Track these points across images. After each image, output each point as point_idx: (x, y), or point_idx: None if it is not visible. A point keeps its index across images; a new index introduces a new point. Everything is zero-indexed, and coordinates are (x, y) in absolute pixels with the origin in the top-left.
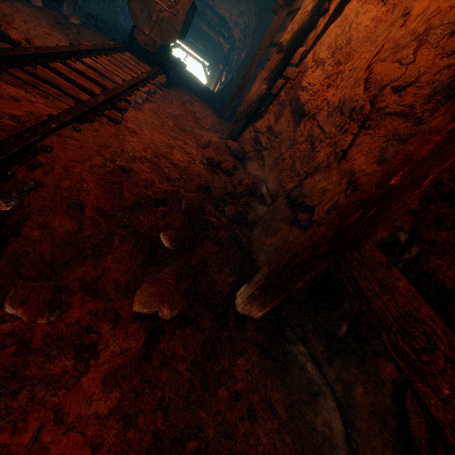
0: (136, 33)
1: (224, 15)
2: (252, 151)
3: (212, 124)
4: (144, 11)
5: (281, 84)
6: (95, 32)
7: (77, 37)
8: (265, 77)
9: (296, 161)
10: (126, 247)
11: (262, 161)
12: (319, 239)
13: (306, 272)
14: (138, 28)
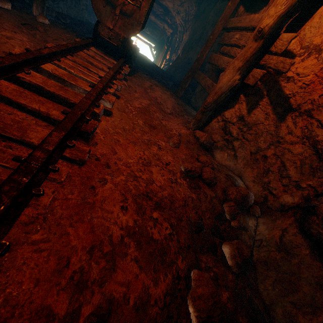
0: (100, 28)
1: (167, 6)
2: (220, 140)
3: (172, 106)
4: (107, 5)
5: (261, 75)
6: (63, 29)
7: (44, 36)
8: (239, 66)
9: (287, 164)
10: None
11: (233, 151)
12: None
13: None
14: (102, 23)
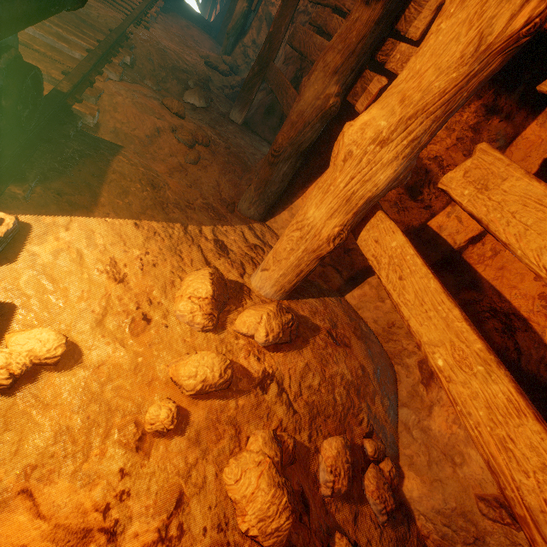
0: None
1: None
2: (243, 64)
3: (210, 47)
4: None
5: (257, 2)
6: None
7: None
8: None
9: None
10: (174, 83)
11: None
12: (254, 64)
13: (254, 86)
14: None
